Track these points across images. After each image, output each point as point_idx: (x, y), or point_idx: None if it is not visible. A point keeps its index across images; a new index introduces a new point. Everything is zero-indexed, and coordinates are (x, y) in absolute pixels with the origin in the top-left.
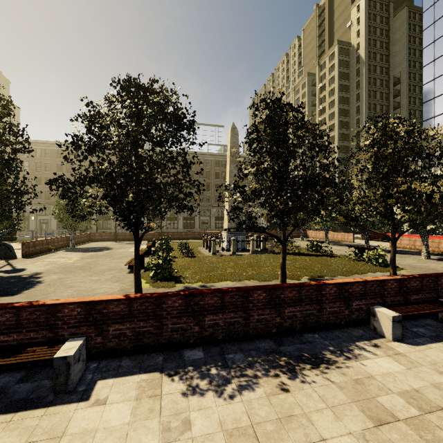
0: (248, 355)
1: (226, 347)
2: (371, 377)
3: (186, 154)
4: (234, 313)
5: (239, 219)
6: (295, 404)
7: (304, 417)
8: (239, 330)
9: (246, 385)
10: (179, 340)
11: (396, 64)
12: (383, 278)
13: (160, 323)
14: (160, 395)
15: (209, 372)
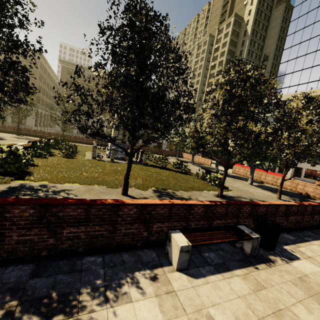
0: None
1: None
2: None
3: (13, 29)
4: None
5: (79, 122)
6: None
7: None
8: None
9: None
10: None
11: (268, 45)
12: (192, 203)
13: None
14: None
15: None
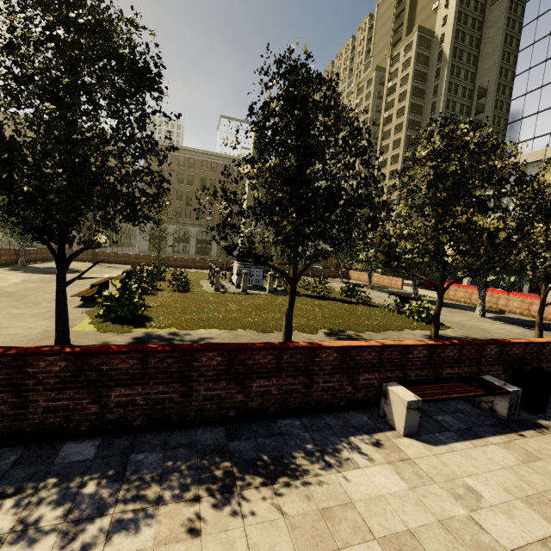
0: (171, 456)
1: (144, 438)
2: (349, 505)
3: (146, 130)
4: (165, 386)
5: (226, 241)
6: None
7: None
8: (171, 412)
9: (130, 521)
10: (60, 426)
11: (485, 70)
12: (409, 343)
13: (21, 399)
14: None
15: (81, 489)
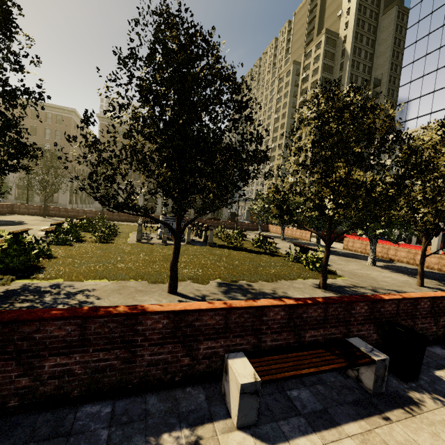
0: None
1: None
2: None
3: None
4: None
5: (97, 191)
6: None
7: None
8: None
9: None
10: None
11: (379, 65)
12: (263, 304)
13: None
14: None
15: None
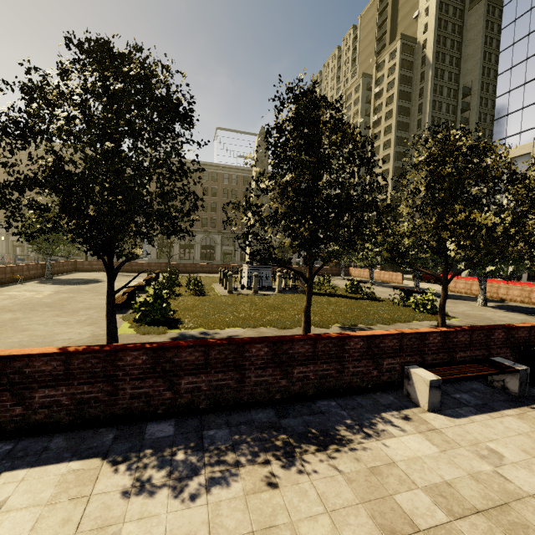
0: (236, 431)
1: (209, 419)
2: (392, 464)
3: (180, 156)
4: (224, 374)
5: (251, 247)
6: (281, 508)
7: (289, 529)
8: (229, 396)
9: (220, 478)
10: (142, 410)
11: (467, 71)
12: (425, 330)
13: (113, 387)
14: (89, 496)
15: (173, 457)
